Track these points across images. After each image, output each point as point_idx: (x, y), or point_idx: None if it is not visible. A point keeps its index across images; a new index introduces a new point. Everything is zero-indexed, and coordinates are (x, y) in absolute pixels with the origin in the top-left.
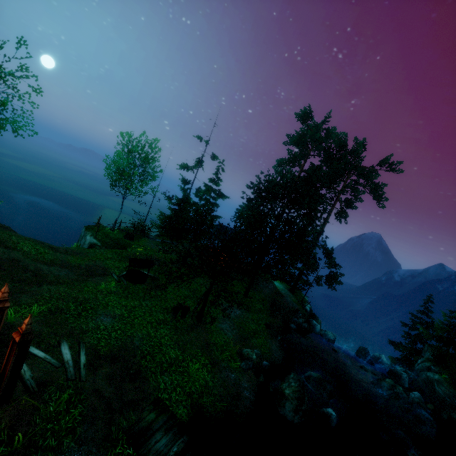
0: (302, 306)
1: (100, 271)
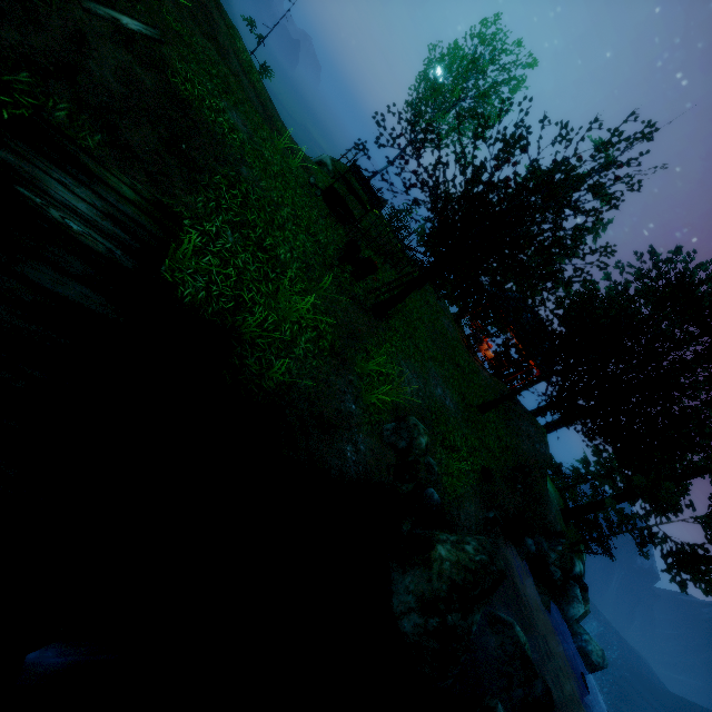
0: (573, 544)
1: (301, 162)
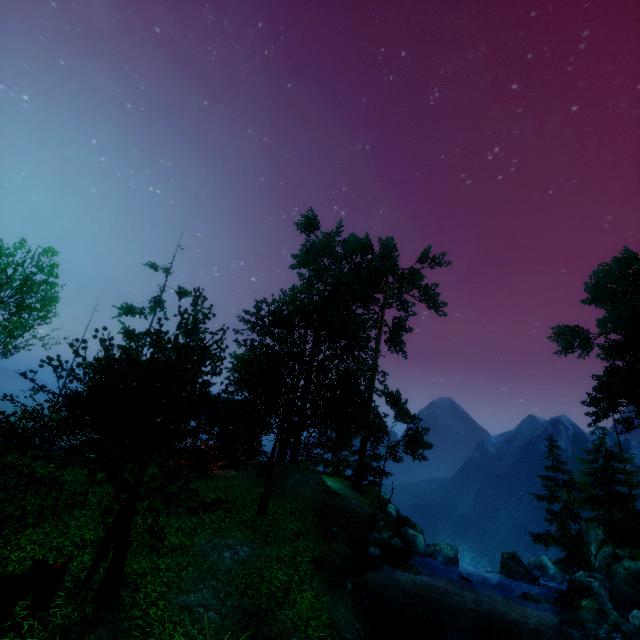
0: (381, 506)
1: None
